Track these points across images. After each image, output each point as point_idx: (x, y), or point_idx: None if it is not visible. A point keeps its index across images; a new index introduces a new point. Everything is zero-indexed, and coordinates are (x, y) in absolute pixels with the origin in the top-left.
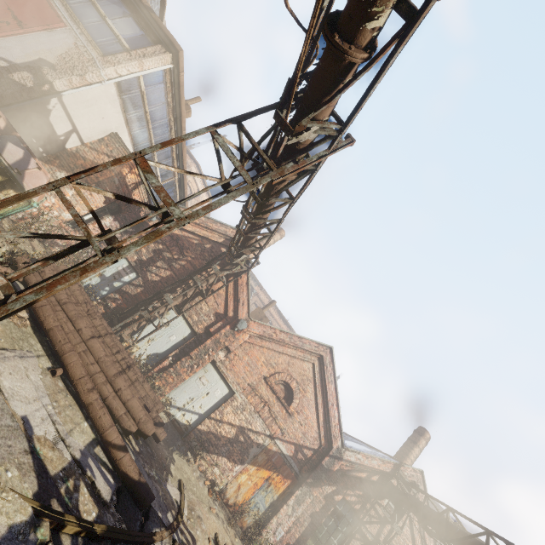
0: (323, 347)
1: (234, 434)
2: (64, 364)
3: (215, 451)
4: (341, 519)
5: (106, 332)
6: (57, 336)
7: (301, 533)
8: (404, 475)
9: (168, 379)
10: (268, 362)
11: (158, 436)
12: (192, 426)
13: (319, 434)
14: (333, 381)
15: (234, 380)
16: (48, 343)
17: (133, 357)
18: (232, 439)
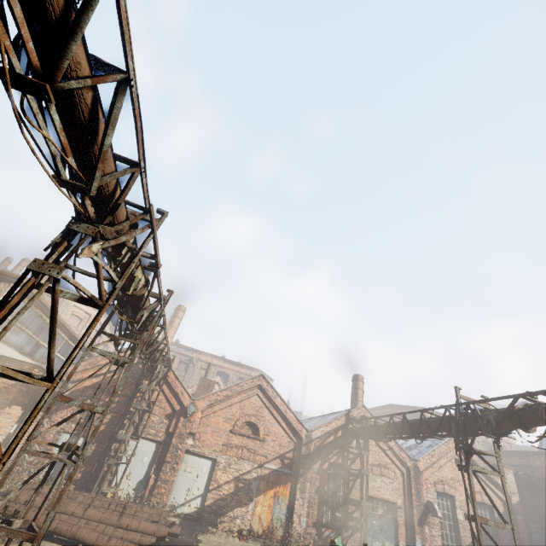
0: (256, 378)
1: (234, 487)
2: (80, 540)
3: (228, 509)
4: (336, 477)
5: (92, 499)
6: (63, 529)
7: (317, 508)
8: (354, 416)
9: (160, 492)
10: (226, 418)
11: (176, 532)
12: (200, 508)
13: (290, 437)
14: (277, 395)
15: (210, 450)
16: (58, 539)
17: (122, 499)
18: (235, 491)
